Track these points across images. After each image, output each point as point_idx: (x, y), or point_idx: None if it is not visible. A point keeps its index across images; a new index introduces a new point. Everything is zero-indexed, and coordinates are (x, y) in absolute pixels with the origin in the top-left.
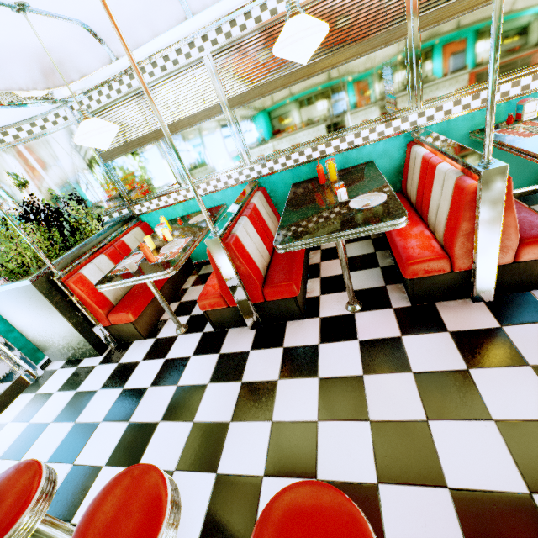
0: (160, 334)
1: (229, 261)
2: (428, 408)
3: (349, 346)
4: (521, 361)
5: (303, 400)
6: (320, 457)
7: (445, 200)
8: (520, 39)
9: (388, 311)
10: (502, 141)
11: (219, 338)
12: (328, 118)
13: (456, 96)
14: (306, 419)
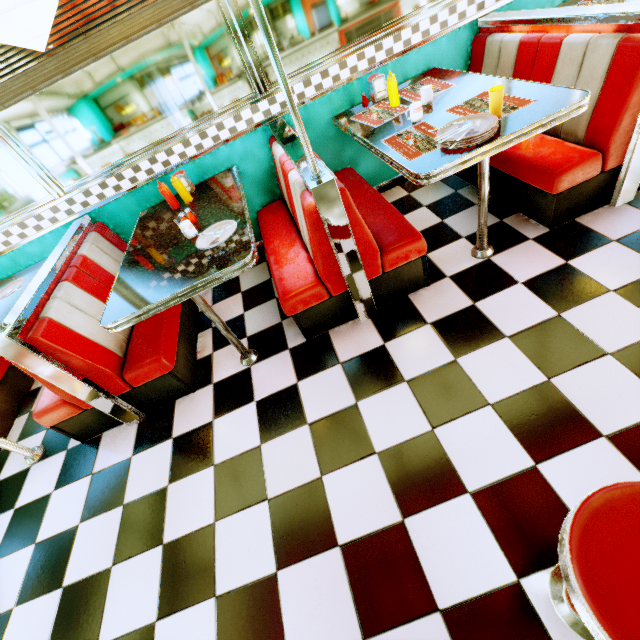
0: (3, 474)
1: (44, 360)
2: (322, 462)
3: (246, 413)
4: (399, 378)
5: (197, 502)
6: (219, 567)
7: (302, 218)
8: (350, 1)
9: (285, 354)
10: (355, 132)
11: (90, 451)
12: (154, 114)
13: (303, 74)
14: (202, 526)
